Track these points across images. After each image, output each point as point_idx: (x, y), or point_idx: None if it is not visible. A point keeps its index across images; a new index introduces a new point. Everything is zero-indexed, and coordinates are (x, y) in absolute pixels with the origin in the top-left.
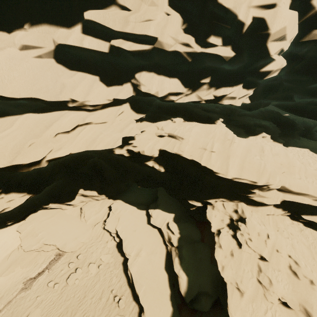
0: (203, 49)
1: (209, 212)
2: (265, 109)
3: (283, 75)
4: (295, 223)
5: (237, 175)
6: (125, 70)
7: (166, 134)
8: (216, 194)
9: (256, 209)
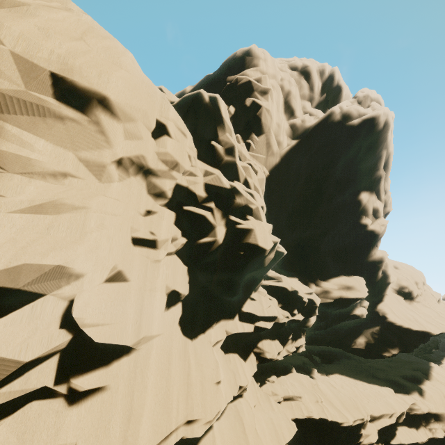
0: (292, 317)
1: None
2: None
3: None
4: None
5: (353, 417)
6: (247, 341)
7: (282, 398)
8: None
9: None
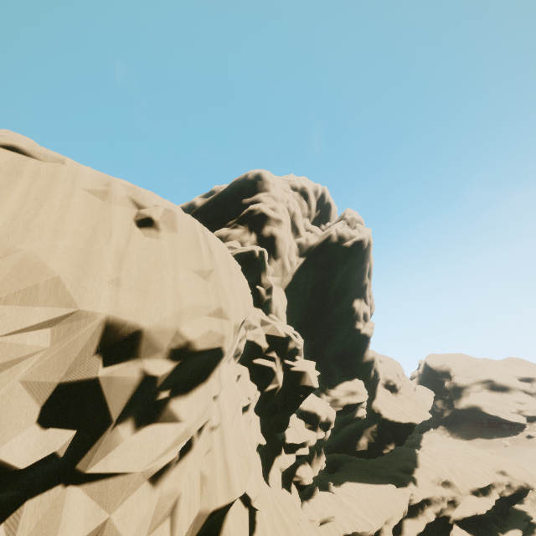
0: (317, 436)
1: None
2: None
3: None
4: None
5: (376, 523)
6: (287, 471)
7: (319, 523)
8: None
9: None
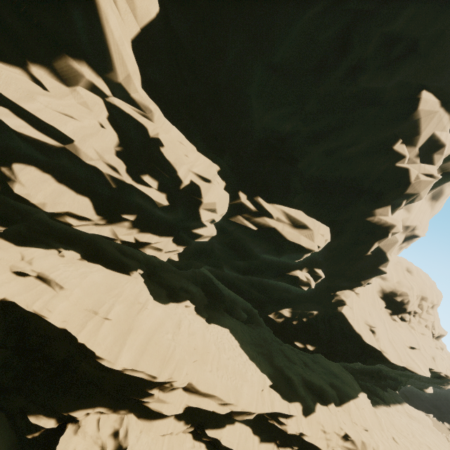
0: (135, 183)
1: (64, 441)
2: (199, 271)
3: (216, 242)
4: (198, 444)
5: (132, 364)
6: None
7: (34, 273)
8: (92, 398)
9: (149, 425)
